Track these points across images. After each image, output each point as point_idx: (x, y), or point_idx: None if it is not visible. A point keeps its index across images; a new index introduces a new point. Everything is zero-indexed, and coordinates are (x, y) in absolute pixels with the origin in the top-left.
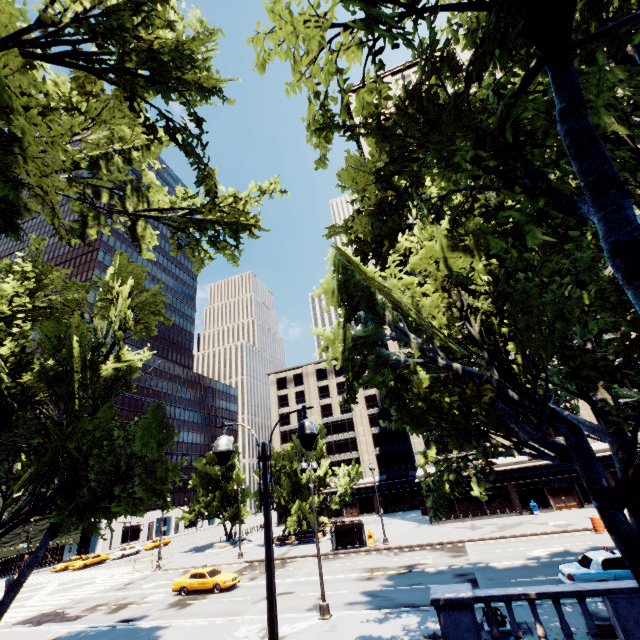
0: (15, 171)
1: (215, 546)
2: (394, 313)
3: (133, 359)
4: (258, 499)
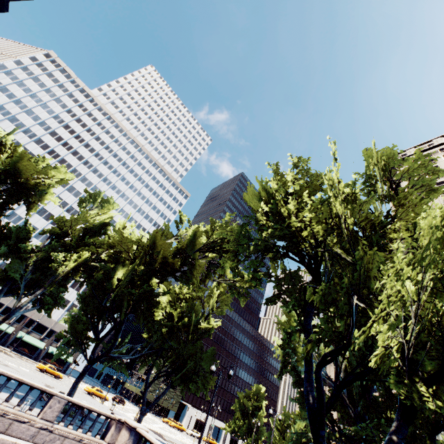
0: (192, 271)
1: None
2: None
3: (212, 323)
4: (268, 441)
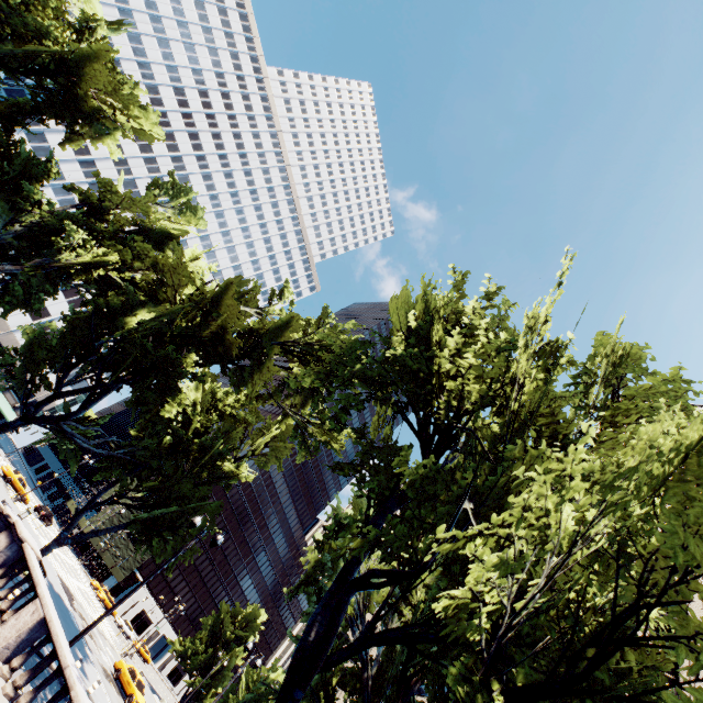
0: (255, 371)
1: (163, 699)
2: None
3: (242, 472)
4: (225, 696)
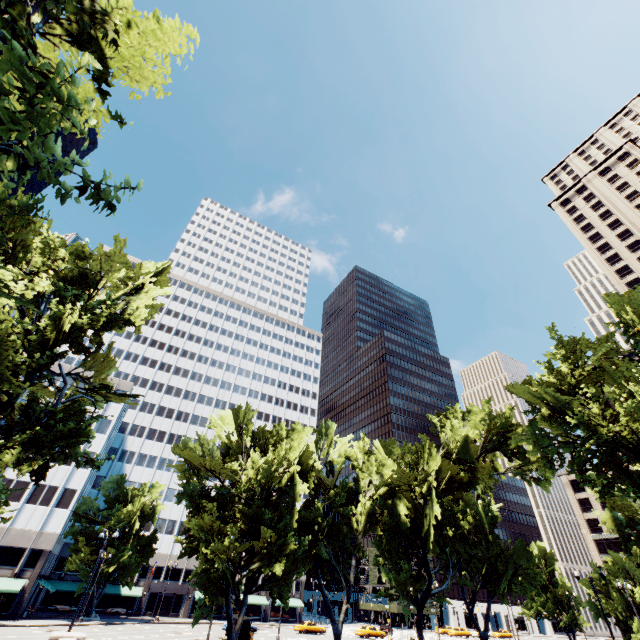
0: (474, 474)
1: None
2: (639, 508)
3: (493, 510)
4: (592, 609)
